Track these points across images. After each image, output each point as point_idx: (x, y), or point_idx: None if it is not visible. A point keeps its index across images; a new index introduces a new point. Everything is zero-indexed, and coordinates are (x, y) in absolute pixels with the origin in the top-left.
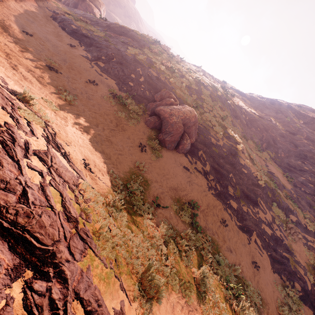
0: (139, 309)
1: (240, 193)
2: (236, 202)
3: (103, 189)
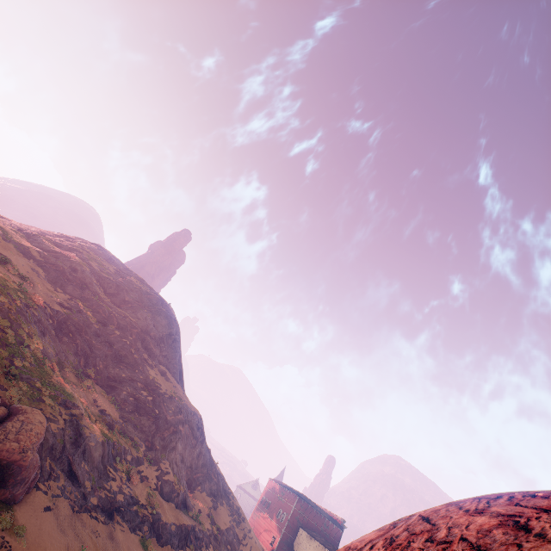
0: None
1: (96, 478)
2: (96, 494)
3: None
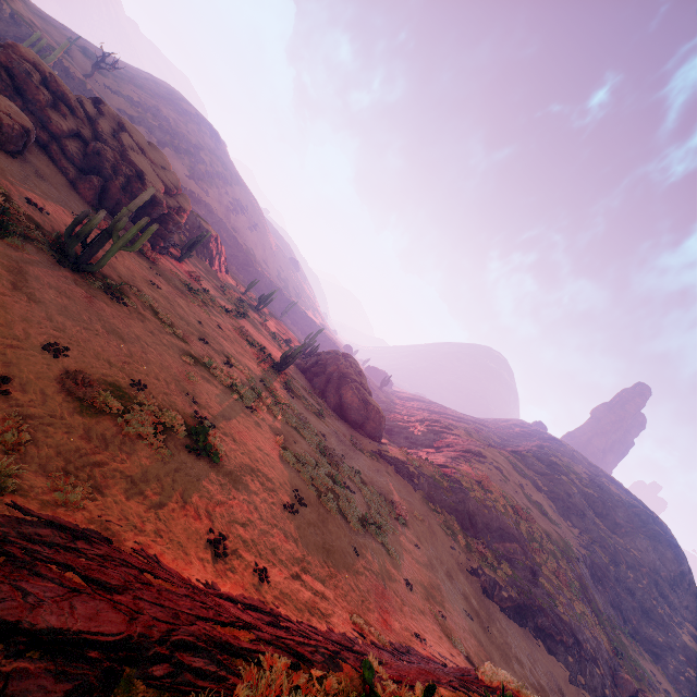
0: None
1: None
2: None
3: None
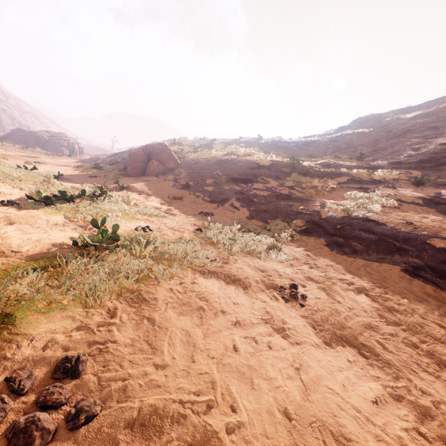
0: None
1: (227, 180)
2: (214, 186)
3: None
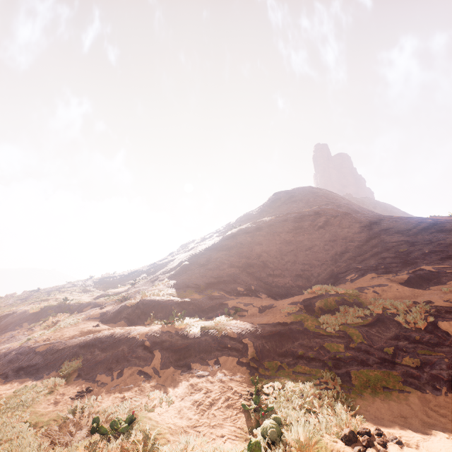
0: None
1: None
2: None
3: None
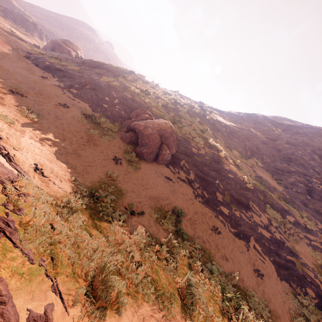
0: (80, 317)
1: (230, 198)
2: (227, 207)
3: (56, 193)
